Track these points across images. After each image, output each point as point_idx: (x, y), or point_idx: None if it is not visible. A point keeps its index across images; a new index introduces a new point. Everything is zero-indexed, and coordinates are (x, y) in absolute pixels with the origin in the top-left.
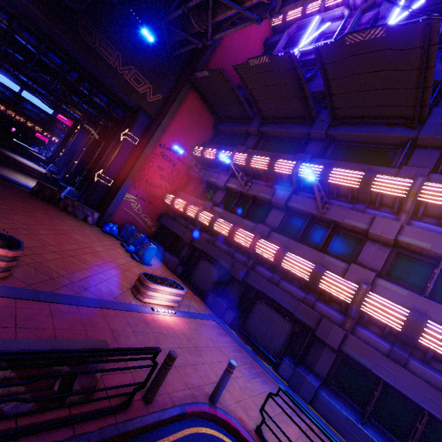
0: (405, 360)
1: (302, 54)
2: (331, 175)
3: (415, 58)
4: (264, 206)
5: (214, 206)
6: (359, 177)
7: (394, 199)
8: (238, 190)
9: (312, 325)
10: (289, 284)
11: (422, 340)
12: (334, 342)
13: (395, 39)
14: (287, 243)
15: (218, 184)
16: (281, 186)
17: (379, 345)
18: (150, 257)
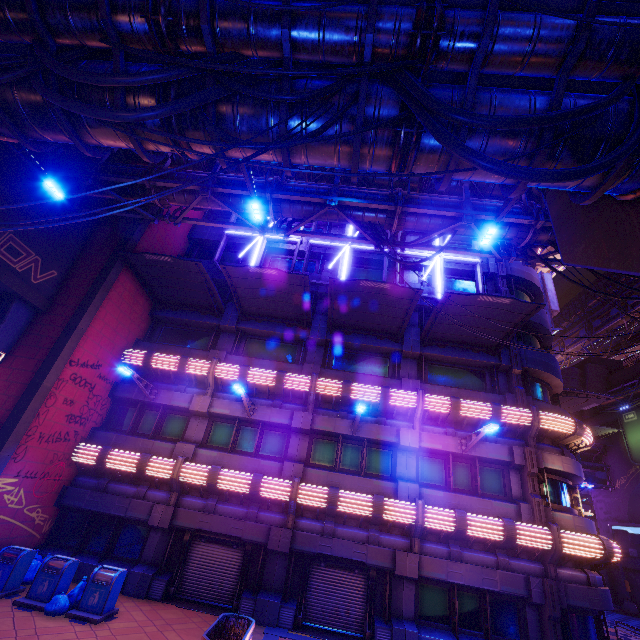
0: (461, 555)
1: (267, 241)
2: (352, 391)
3: (404, 303)
4: (276, 431)
5: (199, 449)
6: (378, 393)
7: (406, 409)
8: (233, 417)
9: (389, 565)
10: (345, 527)
11: (468, 532)
12: (414, 572)
13: (395, 292)
14: (330, 477)
15: (195, 410)
16: (292, 403)
17: (441, 552)
18: (115, 597)
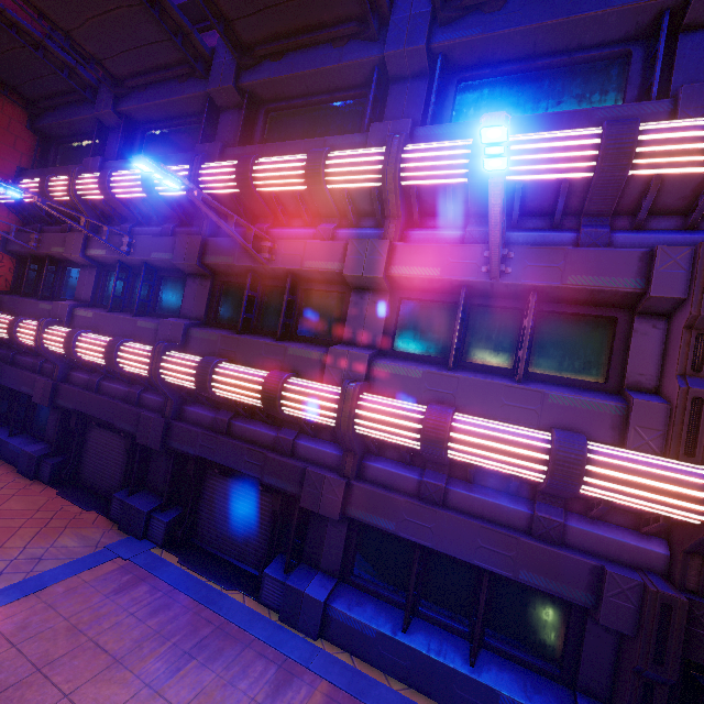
0: (442, 494)
1: None
2: (255, 176)
3: None
4: (176, 277)
5: (76, 309)
6: (302, 167)
7: (371, 196)
8: (114, 260)
9: (295, 490)
10: (248, 422)
11: (452, 454)
12: (332, 508)
13: None
14: (221, 343)
15: (69, 256)
16: (191, 226)
17: (403, 482)
18: None
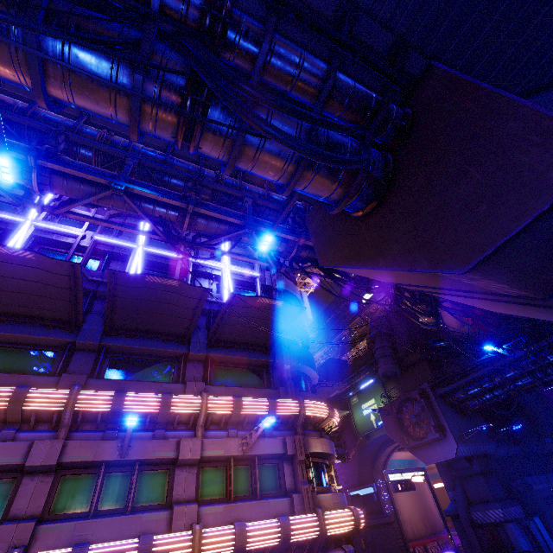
0: None
1: (36, 229)
2: (126, 403)
3: (192, 303)
4: None
5: None
6: (158, 401)
7: (189, 415)
8: None
9: None
10: None
11: (248, 546)
12: None
13: (184, 290)
14: (78, 530)
15: None
16: (35, 430)
17: None
18: None
